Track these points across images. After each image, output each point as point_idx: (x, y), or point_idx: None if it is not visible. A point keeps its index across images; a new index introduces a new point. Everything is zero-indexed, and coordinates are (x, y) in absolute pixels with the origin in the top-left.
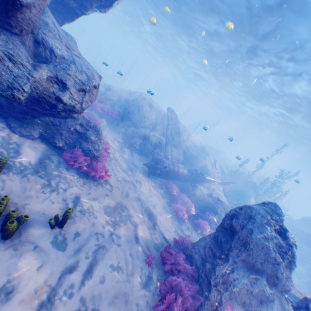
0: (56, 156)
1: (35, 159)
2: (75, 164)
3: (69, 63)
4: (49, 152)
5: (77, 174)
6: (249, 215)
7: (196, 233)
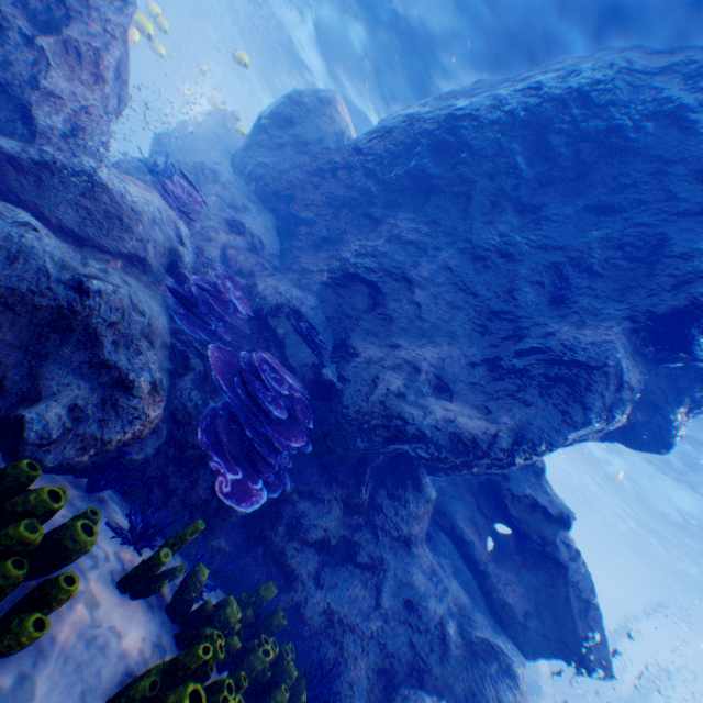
0: None
1: None
2: None
3: None
4: None
5: None
6: None
7: None
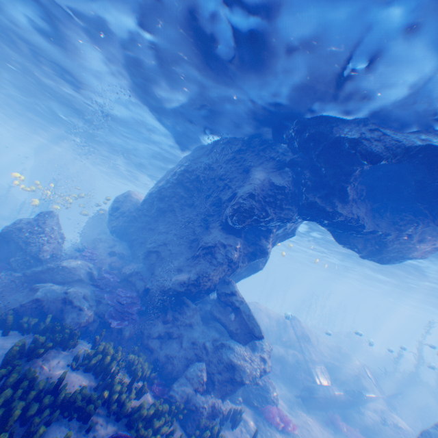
0: (256, 414)
1: (253, 423)
2: (272, 419)
3: (260, 341)
4: (252, 412)
5: (276, 429)
6: None
7: None
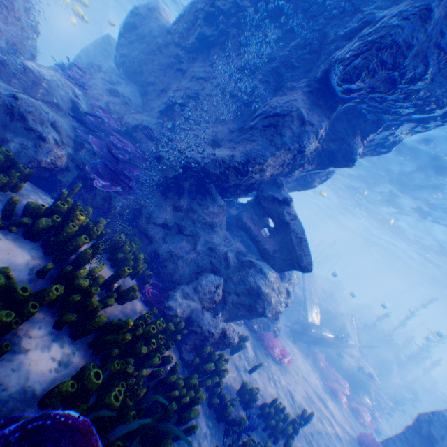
0: (254, 340)
1: (251, 349)
2: (271, 349)
3: (288, 271)
4: (251, 337)
5: (272, 360)
6: (444, 422)
7: (358, 422)
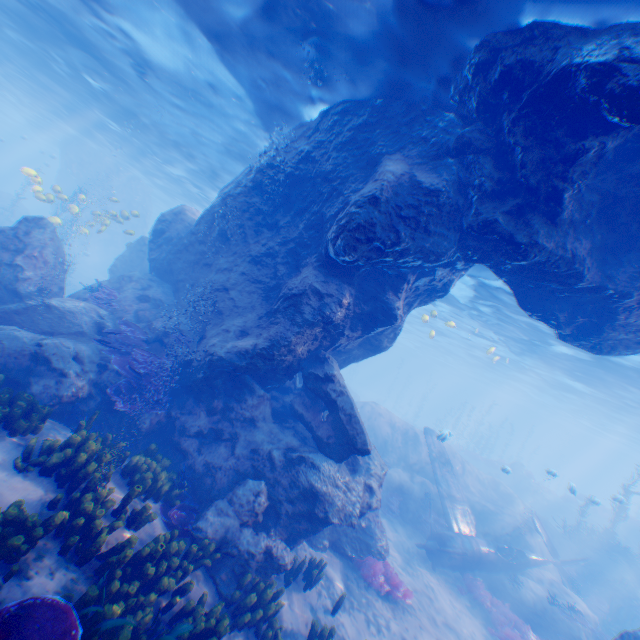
0: (348, 569)
1: (341, 582)
2: (374, 579)
3: (367, 459)
4: (342, 565)
5: (378, 595)
6: None
7: None
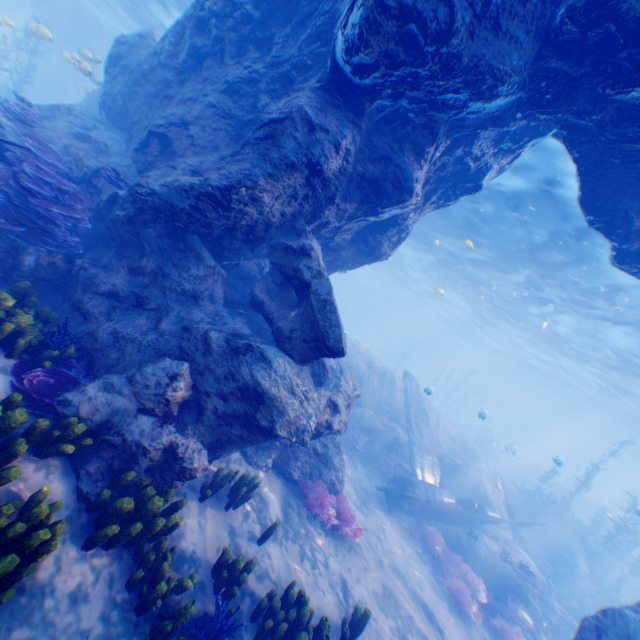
0: (292, 496)
1: (279, 508)
2: (320, 511)
3: (337, 373)
4: (285, 491)
5: (322, 529)
6: (624, 628)
7: None
